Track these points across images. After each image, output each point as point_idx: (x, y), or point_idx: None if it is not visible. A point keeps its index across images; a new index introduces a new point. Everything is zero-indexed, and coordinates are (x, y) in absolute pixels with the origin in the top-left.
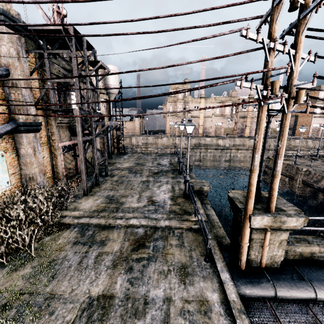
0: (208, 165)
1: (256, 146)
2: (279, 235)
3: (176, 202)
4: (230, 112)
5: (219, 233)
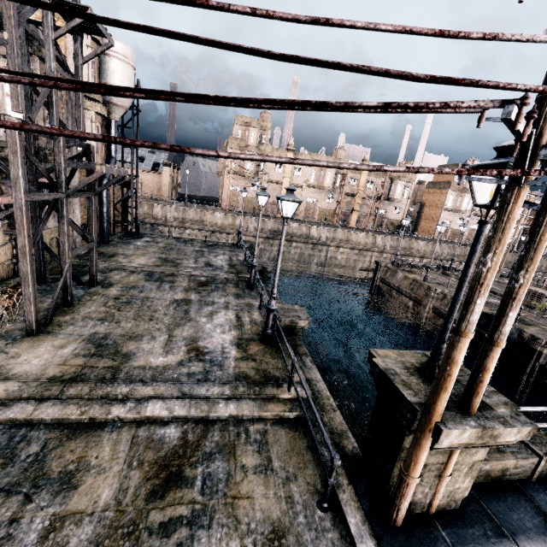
0: (290, 268)
1: (485, 280)
2: (473, 453)
3: (247, 353)
4: (331, 183)
5: (335, 424)
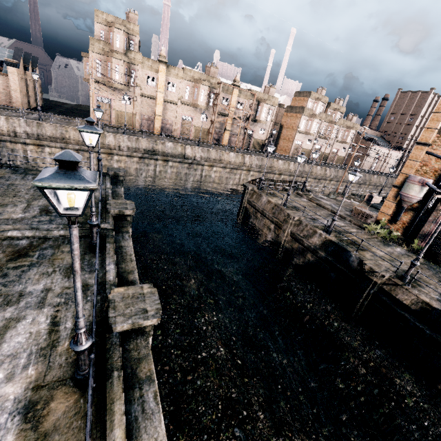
0: (168, 187)
1: None
2: None
3: (38, 433)
4: (205, 102)
5: None
